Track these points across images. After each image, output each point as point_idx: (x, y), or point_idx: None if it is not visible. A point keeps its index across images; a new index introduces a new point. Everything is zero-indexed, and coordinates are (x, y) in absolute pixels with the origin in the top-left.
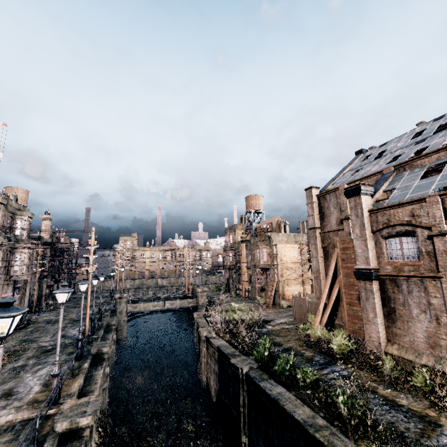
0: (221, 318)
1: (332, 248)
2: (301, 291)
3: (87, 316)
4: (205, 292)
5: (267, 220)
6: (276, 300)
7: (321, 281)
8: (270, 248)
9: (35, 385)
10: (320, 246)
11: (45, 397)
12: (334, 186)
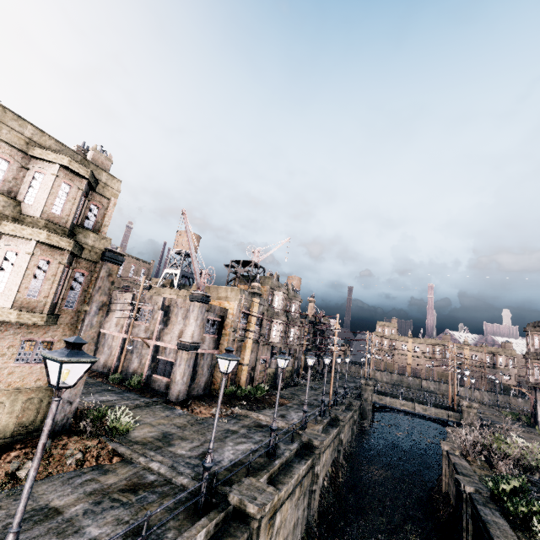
0: (471, 438)
1: None
2: None
3: (331, 387)
4: (474, 409)
5: None
6: None
7: None
8: None
9: (295, 418)
10: None
11: (299, 425)
12: None
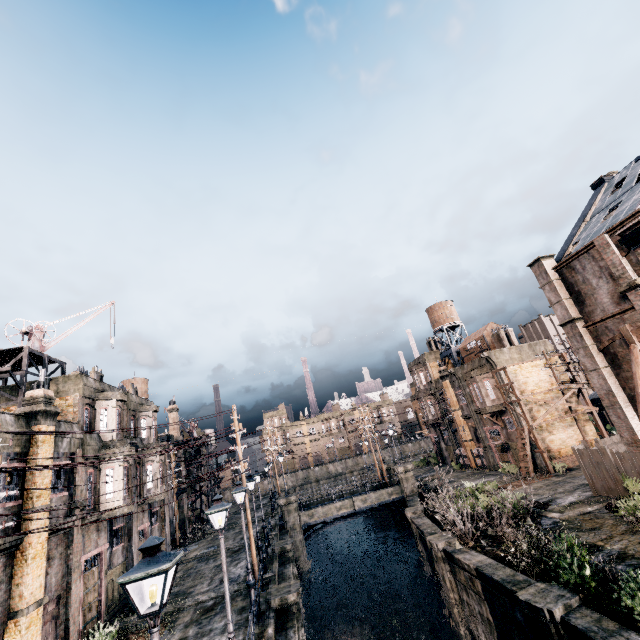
0: (460, 513)
1: (622, 346)
2: (578, 438)
3: (252, 543)
4: (410, 472)
5: (474, 334)
6: (539, 463)
7: (624, 409)
8: (495, 376)
9: None
10: (595, 350)
11: None
12: (580, 245)
